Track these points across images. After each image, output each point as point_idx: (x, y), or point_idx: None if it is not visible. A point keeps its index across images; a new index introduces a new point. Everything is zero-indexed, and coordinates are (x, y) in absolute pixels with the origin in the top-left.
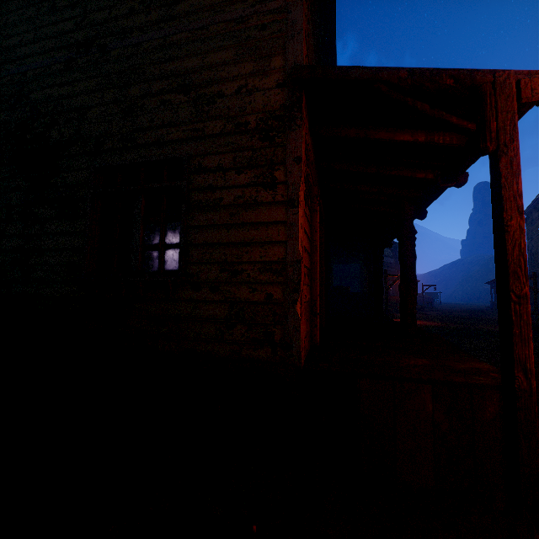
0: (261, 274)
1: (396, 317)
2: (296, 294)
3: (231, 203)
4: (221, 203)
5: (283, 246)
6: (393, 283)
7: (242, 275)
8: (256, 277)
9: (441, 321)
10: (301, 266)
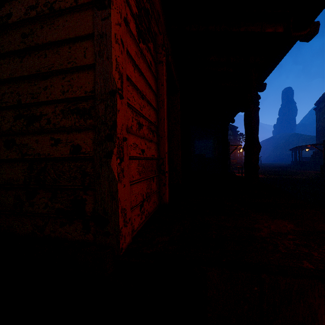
0: (64, 118)
1: (235, 173)
2: (111, 143)
3: (21, 18)
4: (9, 20)
5: (92, 73)
6: (234, 150)
7: (41, 122)
8: (58, 123)
9: (264, 174)
10: (116, 100)
